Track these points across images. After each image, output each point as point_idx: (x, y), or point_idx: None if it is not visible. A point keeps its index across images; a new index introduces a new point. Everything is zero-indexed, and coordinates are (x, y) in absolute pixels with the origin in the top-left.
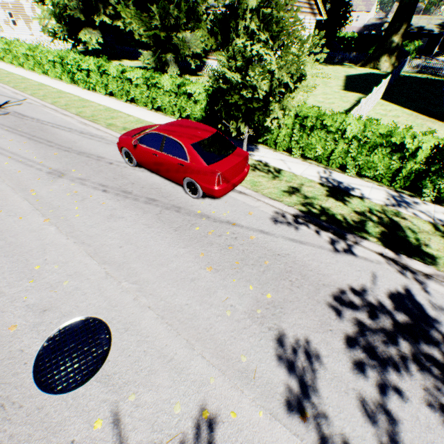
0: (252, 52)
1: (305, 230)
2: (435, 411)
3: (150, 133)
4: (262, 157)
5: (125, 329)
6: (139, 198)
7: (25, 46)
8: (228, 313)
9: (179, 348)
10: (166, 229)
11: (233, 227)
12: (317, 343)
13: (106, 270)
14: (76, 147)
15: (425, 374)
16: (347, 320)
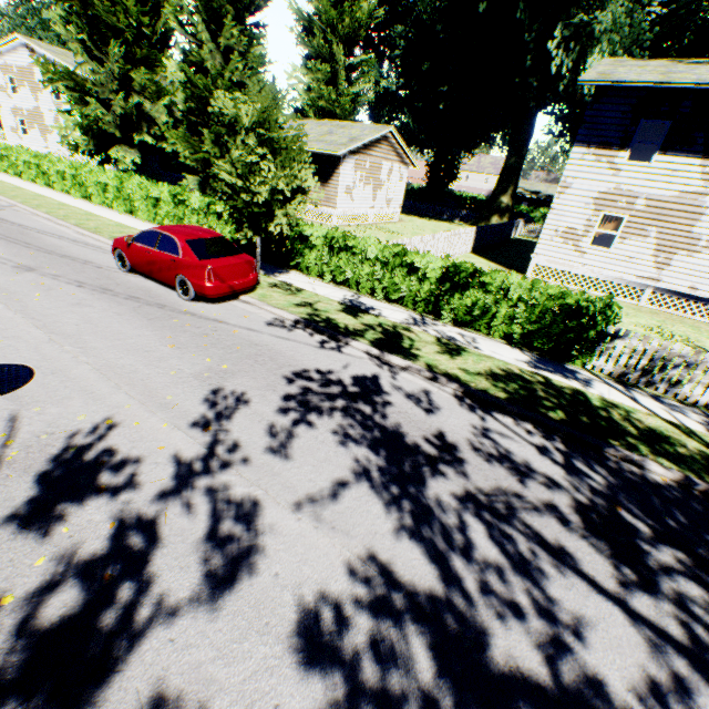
0: (246, 160)
1: (299, 332)
2: (337, 435)
3: (148, 231)
4: (289, 279)
5: (52, 373)
6: (121, 295)
7: (31, 153)
8: (173, 373)
9: (105, 388)
10: (139, 318)
11: (219, 323)
12: (254, 396)
13: (51, 338)
14: (62, 251)
15: (346, 418)
16: (297, 386)
